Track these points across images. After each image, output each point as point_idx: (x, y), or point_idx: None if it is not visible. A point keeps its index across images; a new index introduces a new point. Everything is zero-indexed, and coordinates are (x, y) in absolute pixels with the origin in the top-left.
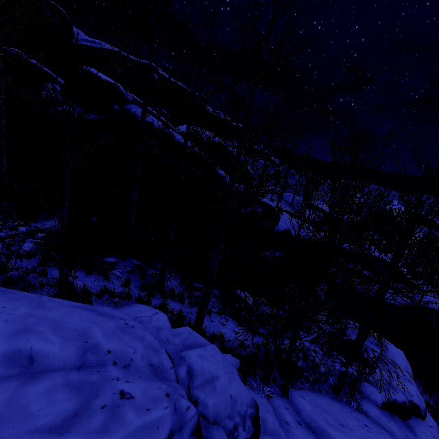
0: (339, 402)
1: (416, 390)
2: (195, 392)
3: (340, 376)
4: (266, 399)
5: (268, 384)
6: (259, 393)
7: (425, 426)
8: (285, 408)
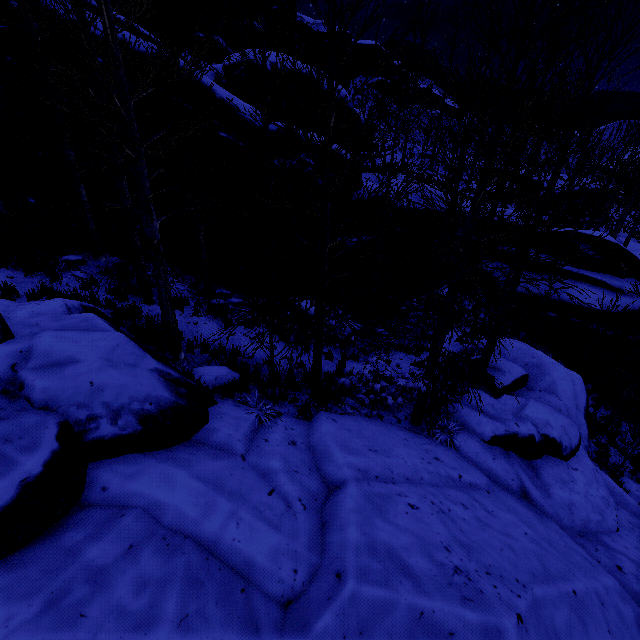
0: (413, 434)
1: (564, 422)
2: (24, 373)
3: (417, 399)
4: (254, 416)
5: (275, 402)
6: (249, 410)
7: (563, 469)
8: (283, 427)
